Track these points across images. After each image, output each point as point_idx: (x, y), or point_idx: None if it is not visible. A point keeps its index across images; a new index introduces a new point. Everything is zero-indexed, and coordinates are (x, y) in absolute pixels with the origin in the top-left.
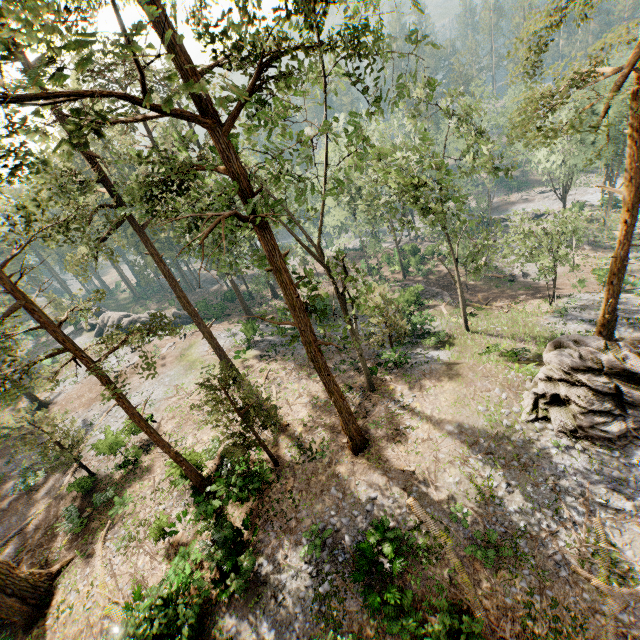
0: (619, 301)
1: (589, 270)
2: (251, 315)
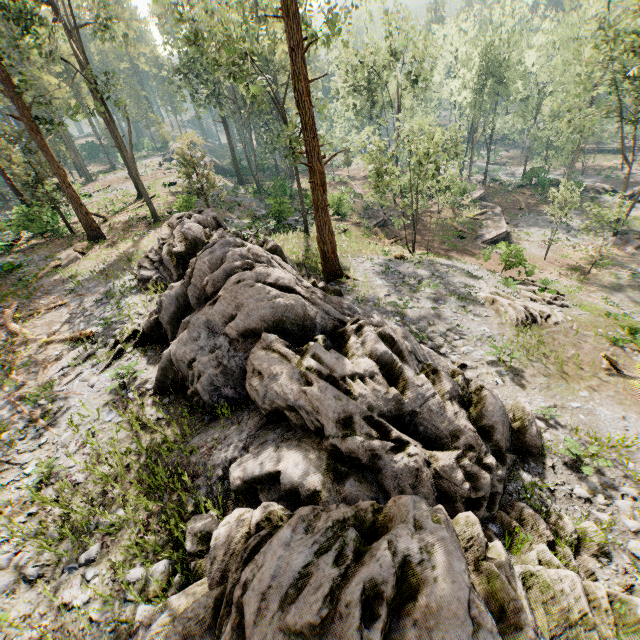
0: (473, 279)
1: (564, 264)
2: (239, 177)
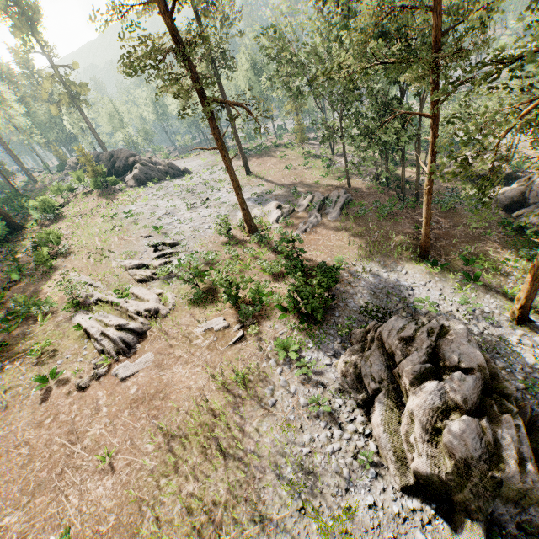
0: None
1: None
2: None
